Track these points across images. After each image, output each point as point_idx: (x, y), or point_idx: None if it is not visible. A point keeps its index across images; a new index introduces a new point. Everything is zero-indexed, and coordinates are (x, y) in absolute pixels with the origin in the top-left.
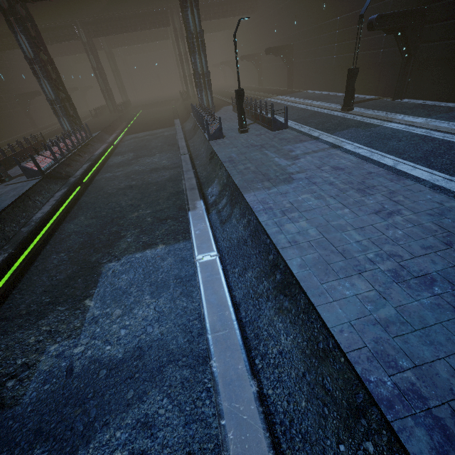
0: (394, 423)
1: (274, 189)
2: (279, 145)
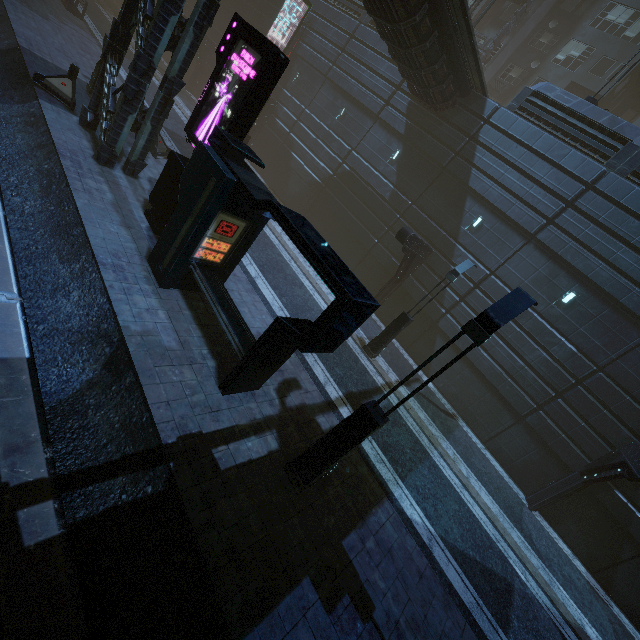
0: (18, 37)
1: (28, 9)
2: (61, 14)
